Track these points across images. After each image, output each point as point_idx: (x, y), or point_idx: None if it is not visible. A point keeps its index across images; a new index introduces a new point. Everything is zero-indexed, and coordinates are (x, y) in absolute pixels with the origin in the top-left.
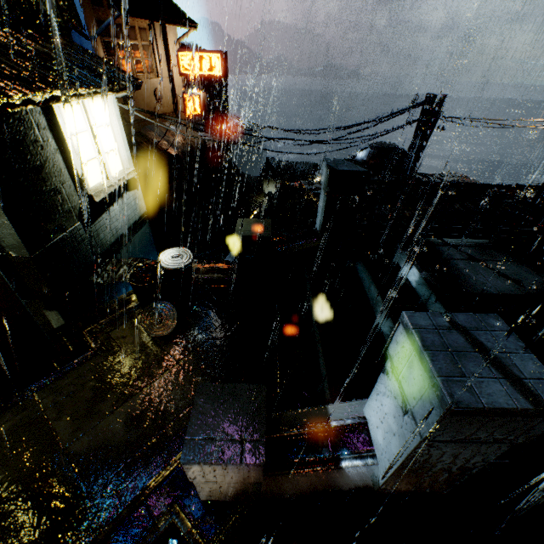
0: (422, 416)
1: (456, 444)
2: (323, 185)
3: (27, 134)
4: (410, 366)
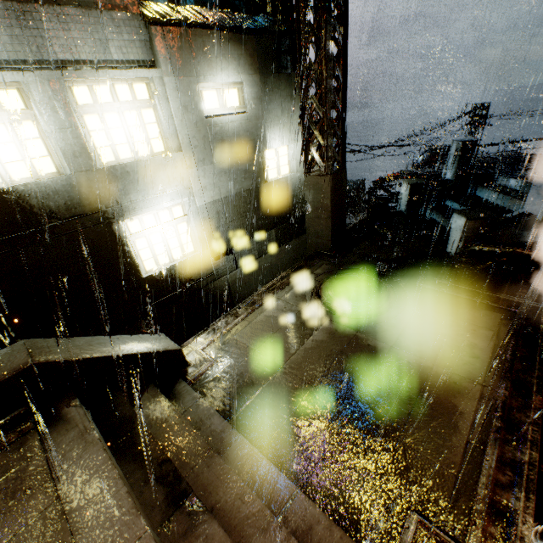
0: None
1: None
2: (454, 152)
3: None
4: None
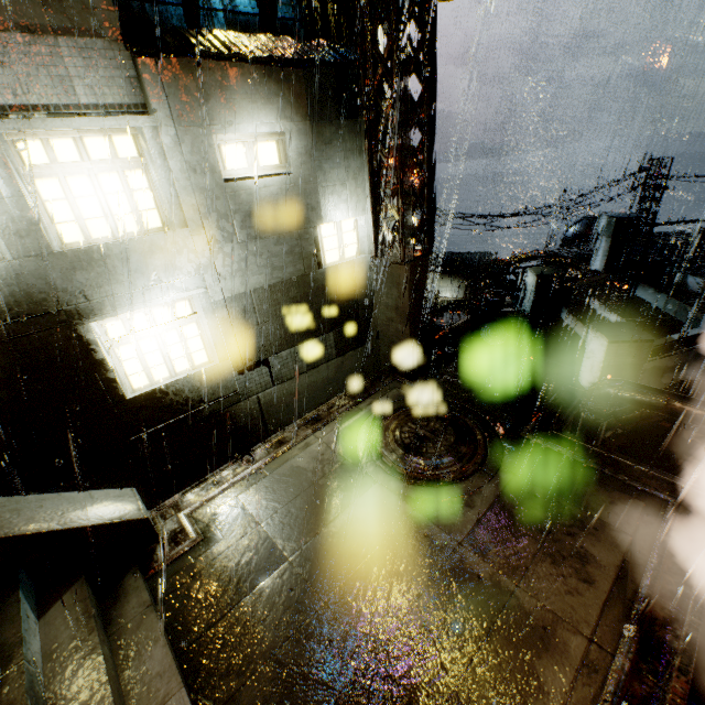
0: None
1: None
2: (604, 233)
3: None
4: None
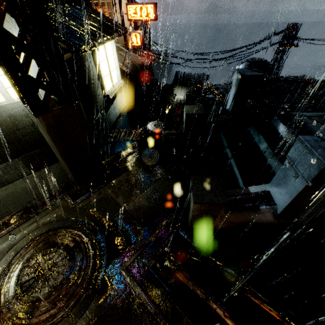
0: (307, 174)
1: (320, 187)
2: (234, 84)
3: (86, 63)
4: (301, 157)
